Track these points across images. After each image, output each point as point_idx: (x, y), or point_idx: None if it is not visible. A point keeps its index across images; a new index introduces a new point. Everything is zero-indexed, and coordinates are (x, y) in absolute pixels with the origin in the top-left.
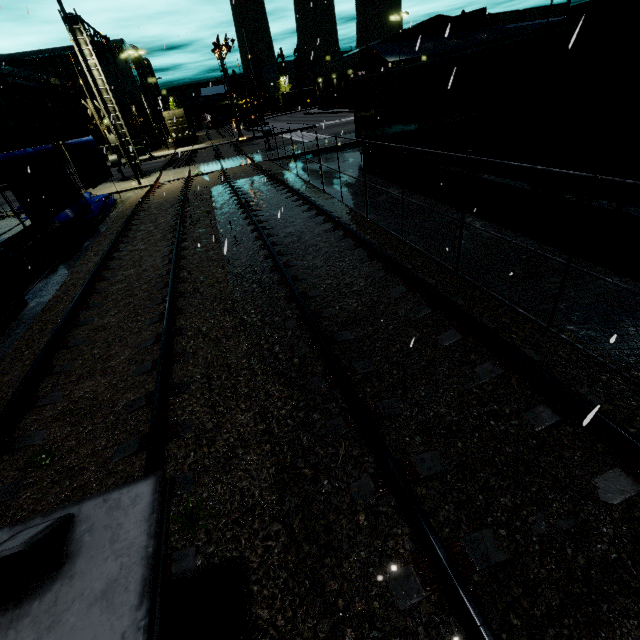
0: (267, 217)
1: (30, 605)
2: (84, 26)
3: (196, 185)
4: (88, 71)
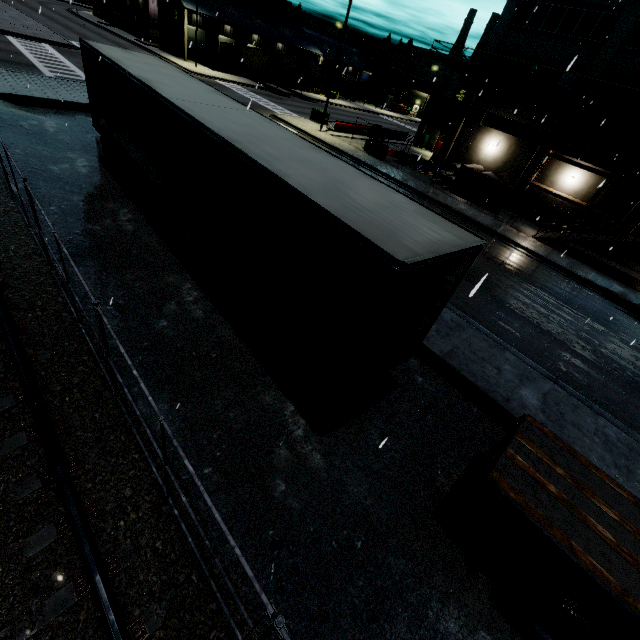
0: None
1: None
2: None
3: None
4: None
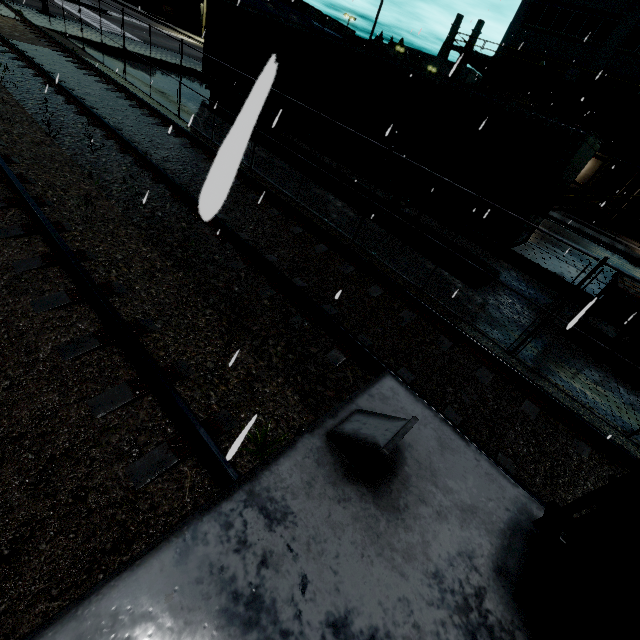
0: (116, 124)
1: (404, 471)
2: None
3: None
4: None
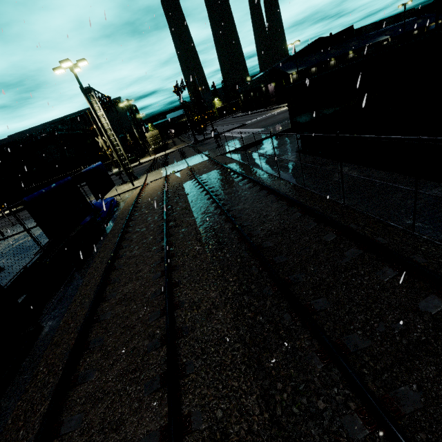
0: (239, 211)
1: None
2: (95, 93)
3: (172, 183)
4: (97, 119)
